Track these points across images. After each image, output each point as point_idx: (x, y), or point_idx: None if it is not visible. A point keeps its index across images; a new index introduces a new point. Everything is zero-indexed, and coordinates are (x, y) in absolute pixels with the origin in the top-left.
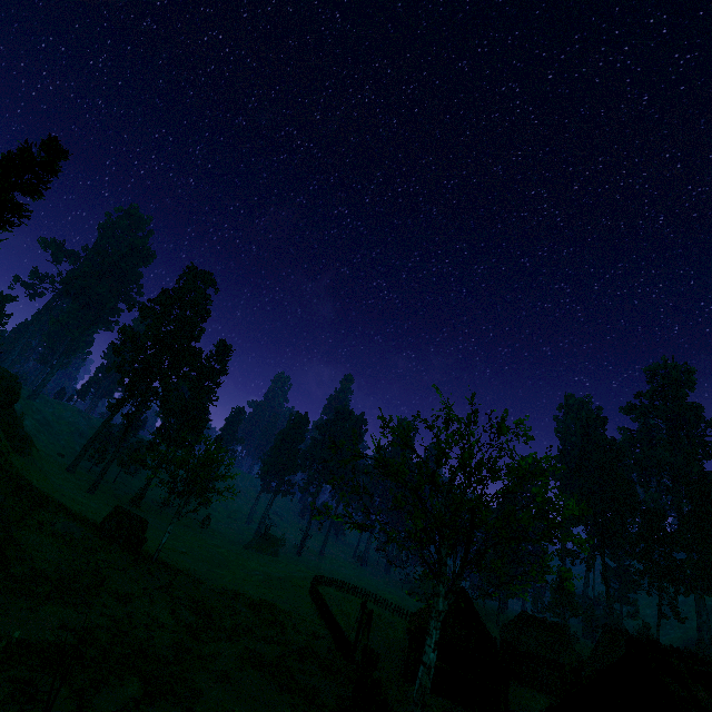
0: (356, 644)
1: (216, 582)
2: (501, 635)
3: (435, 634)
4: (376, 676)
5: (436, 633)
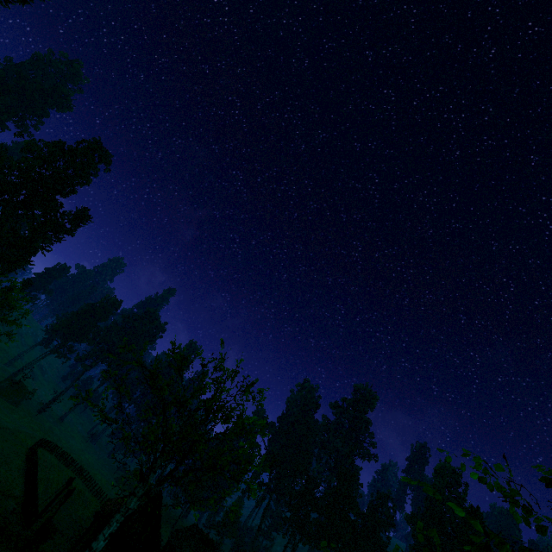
0: (42, 513)
1: None
2: (169, 538)
3: (114, 526)
4: (43, 547)
5: (116, 525)
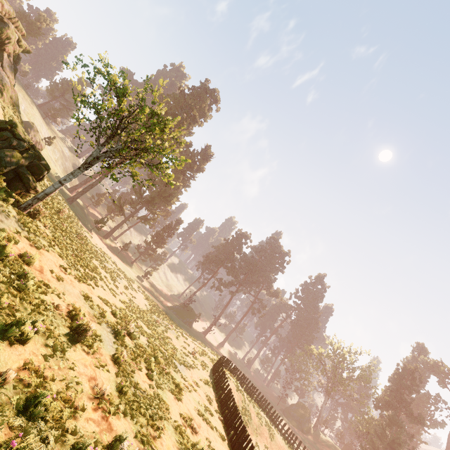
0: None
1: (113, 302)
2: None
3: None
4: None
5: None
